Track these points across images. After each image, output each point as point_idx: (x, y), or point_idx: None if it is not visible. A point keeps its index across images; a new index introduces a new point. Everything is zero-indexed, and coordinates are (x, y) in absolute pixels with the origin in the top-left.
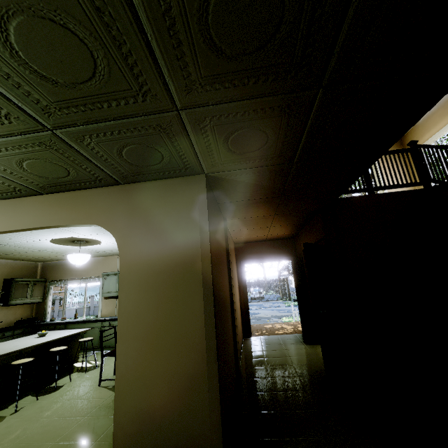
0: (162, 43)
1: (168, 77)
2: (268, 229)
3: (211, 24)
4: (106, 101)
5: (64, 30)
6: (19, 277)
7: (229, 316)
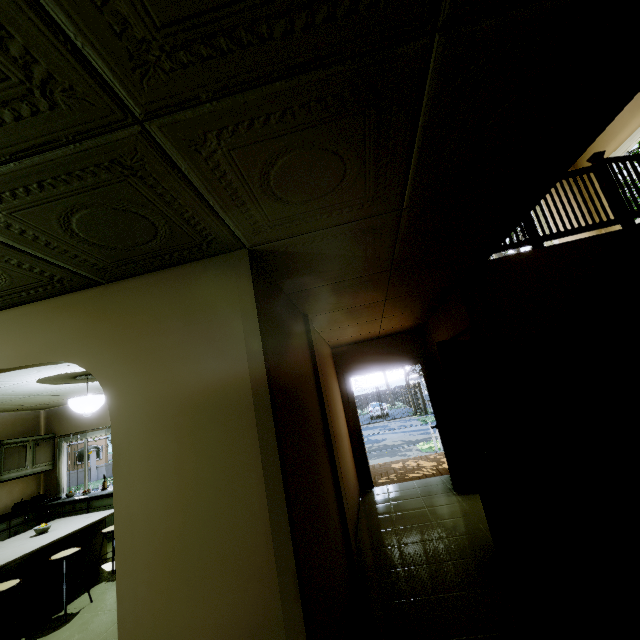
0: None
1: (77, 35)
2: (379, 321)
3: None
4: None
5: None
6: (12, 437)
7: (326, 479)
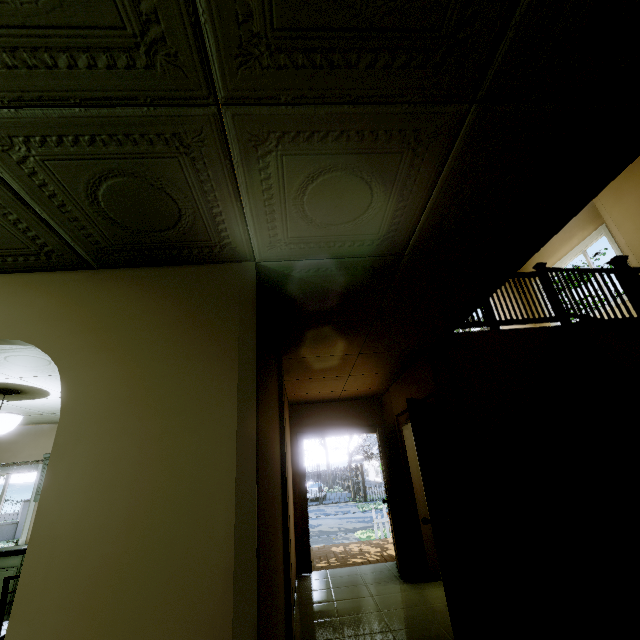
0: None
1: (205, 12)
2: (345, 379)
3: None
4: (63, 51)
5: None
6: None
7: (279, 536)
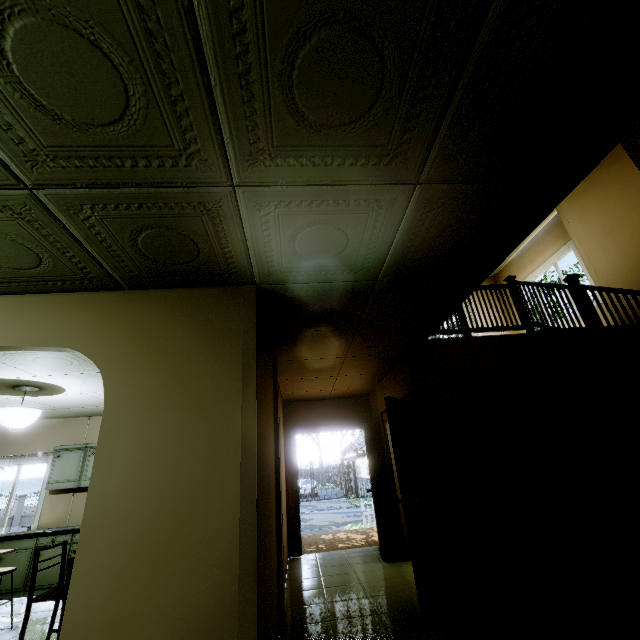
0: (228, 93)
1: (228, 138)
2: (334, 379)
3: (295, 81)
4: (130, 158)
5: (93, 49)
6: None
7: (273, 512)
